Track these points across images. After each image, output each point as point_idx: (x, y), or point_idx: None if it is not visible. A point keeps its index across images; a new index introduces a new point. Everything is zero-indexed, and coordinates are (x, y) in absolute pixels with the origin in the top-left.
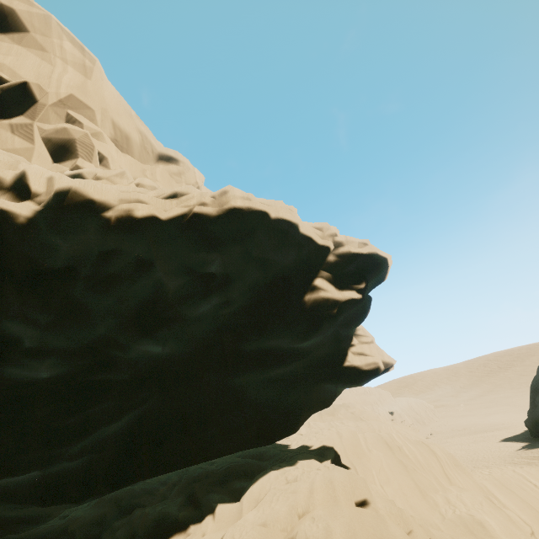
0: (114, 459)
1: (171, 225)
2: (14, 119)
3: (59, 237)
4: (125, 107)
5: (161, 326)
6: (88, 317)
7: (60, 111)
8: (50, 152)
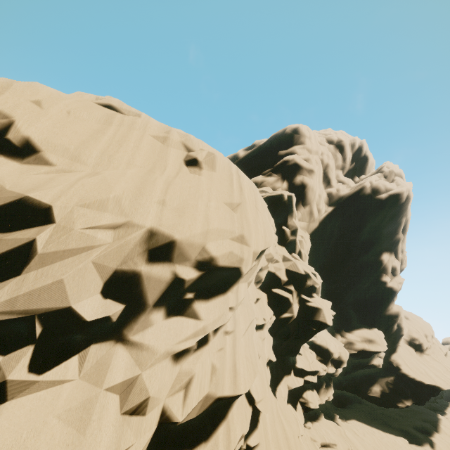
0: None
1: None
2: None
3: None
4: None
5: None
6: None
7: None
8: None
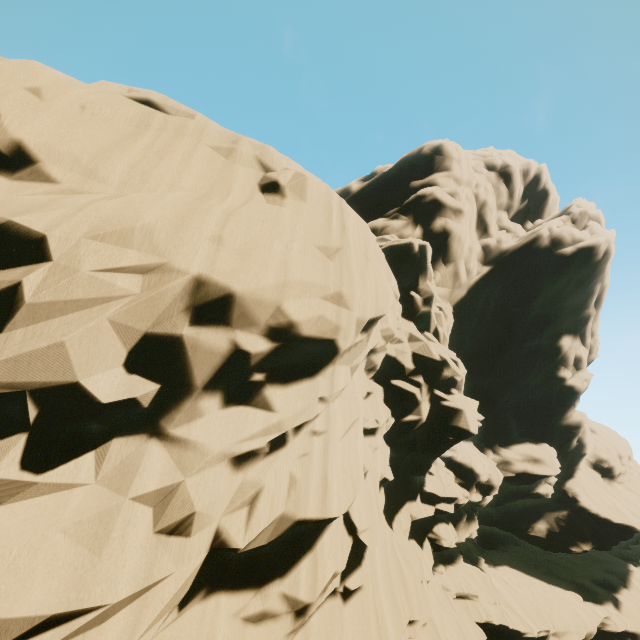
0: None
1: None
2: None
3: None
4: None
5: None
6: None
7: None
8: None
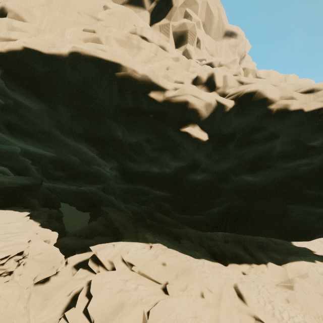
0: (215, 220)
1: (307, 115)
2: (161, 21)
3: (237, 118)
4: None
5: (262, 169)
6: (229, 158)
7: (182, 10)
8: (175, 42)
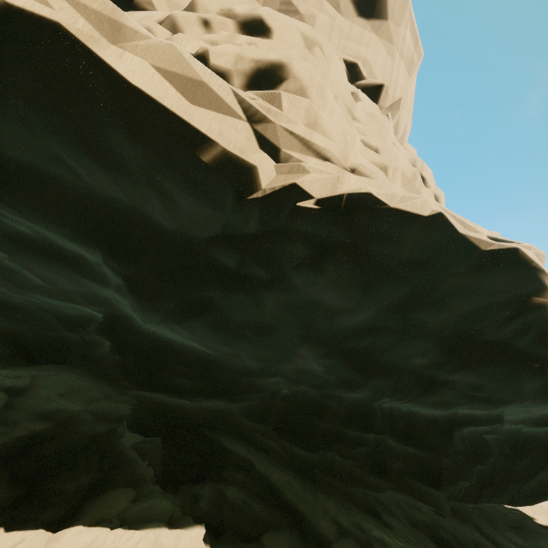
0: None
1: None
2: None
3: None
4: (411, 103)
5: None
6: None
7: (385, 113)
8: None
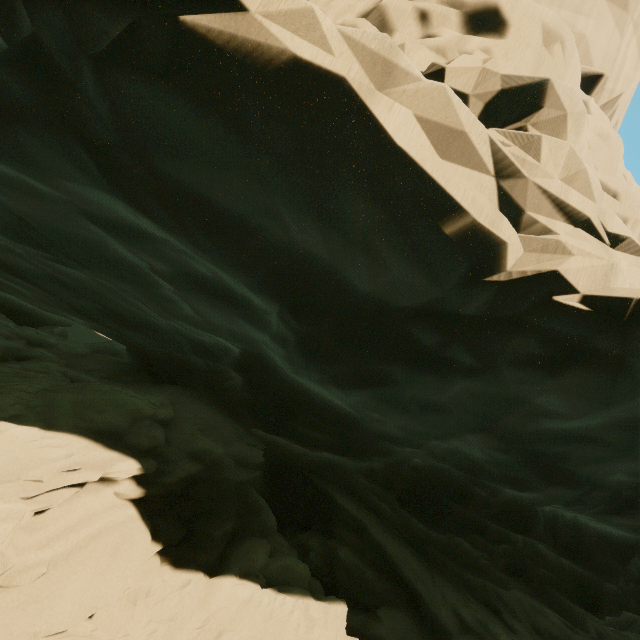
0: None
1: None
2: None
3: None
4: (629, 97)
5: None
6: None
7: None
8: None
